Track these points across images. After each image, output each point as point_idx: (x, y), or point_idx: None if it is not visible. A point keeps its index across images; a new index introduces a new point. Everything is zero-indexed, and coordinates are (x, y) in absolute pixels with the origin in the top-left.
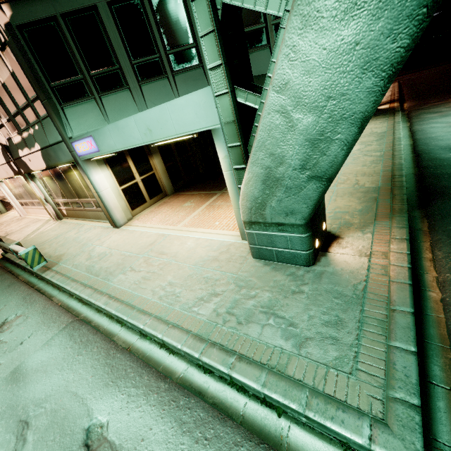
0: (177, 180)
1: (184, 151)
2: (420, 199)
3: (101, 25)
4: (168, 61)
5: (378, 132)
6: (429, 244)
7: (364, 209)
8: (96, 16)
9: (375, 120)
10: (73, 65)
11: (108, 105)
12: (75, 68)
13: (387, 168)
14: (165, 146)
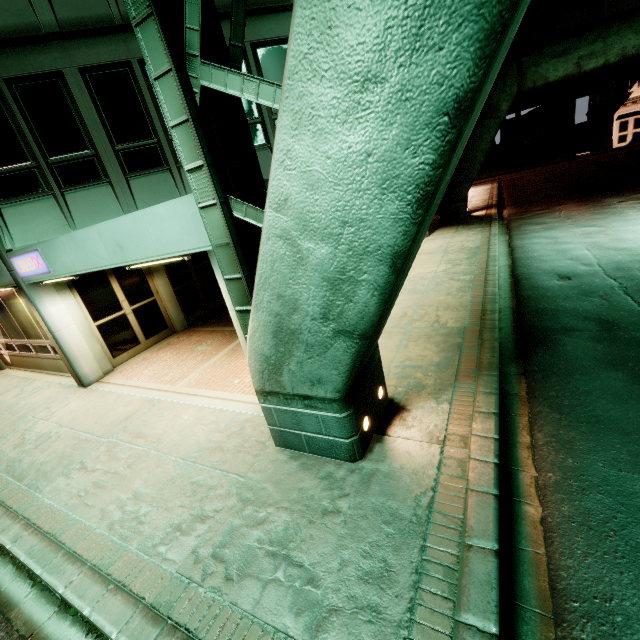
0: (194, 308)
1: (207, 268)
2: (517, 346)
3: (69, 96)
4: (170, 149)
5: (470, 246)
6: (527, 419)
7: (443, 362)
8: (61, 85)
9: (468, 230)
10: (21, 148)
11: (76, 204)
12: (23, 152)
13: (478, 298)
14: (176, 261)
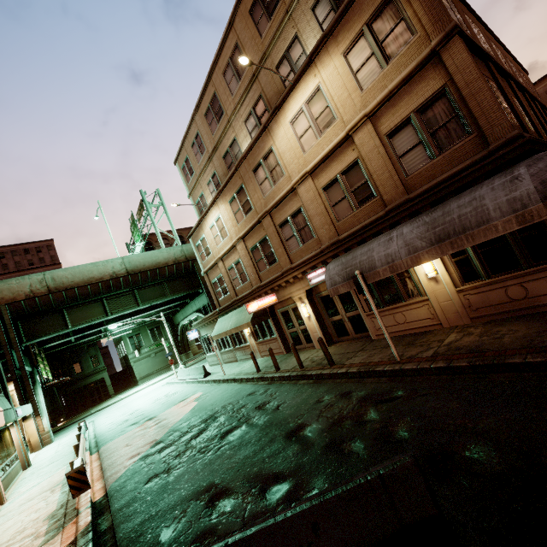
0: None
1: None
2: None
3: None
4: None
5: None
6: None
7: None
8: None
9: None
10: None
11: None
12: None
13: None
14: None
